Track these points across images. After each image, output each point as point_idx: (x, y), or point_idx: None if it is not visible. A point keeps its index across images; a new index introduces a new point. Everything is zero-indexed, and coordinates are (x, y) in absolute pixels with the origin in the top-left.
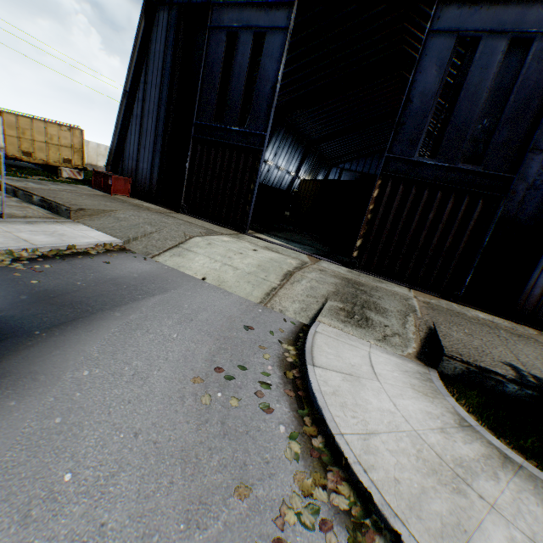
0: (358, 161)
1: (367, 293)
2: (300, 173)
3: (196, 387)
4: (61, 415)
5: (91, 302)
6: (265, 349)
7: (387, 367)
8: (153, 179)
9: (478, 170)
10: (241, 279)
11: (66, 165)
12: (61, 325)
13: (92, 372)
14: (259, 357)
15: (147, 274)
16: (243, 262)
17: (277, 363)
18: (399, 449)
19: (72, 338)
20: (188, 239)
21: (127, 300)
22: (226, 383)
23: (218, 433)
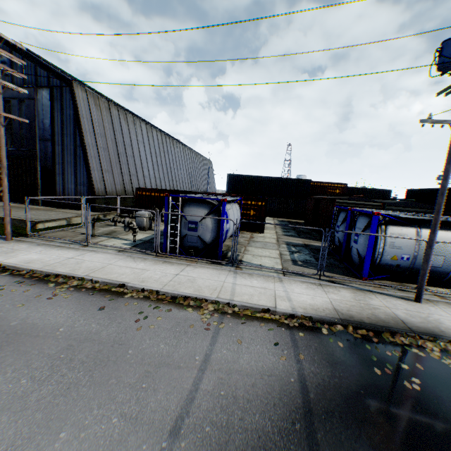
0: None
1: None
2: None
3: None
4: None
5: None
6: None
7: None
8: None
9: (27, 150)
10: None
11: None
12: None
13: None
14: None
15: None
16: None
17: None
18: None
19: None
20: None
21: None
22: None
23: None
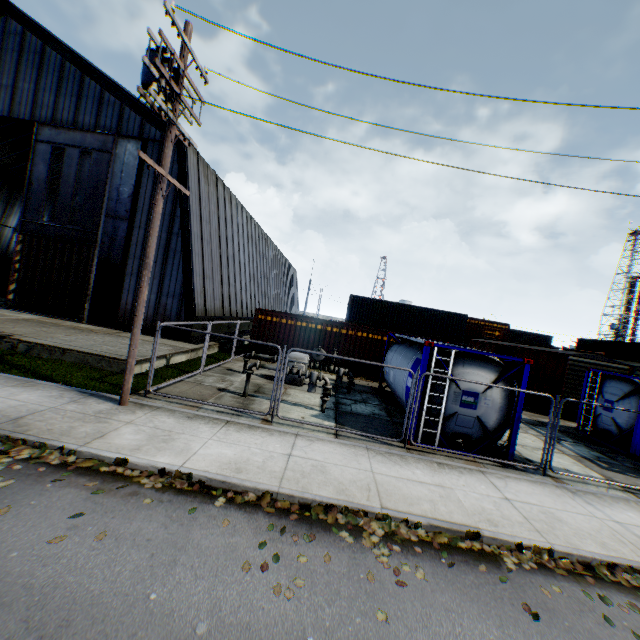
0: None
1: None
2: None
3: None
4: None
5: None
6: None
7: None
8: None
9: (79, 229)
10: None
11: None
12: None
13: None
14: None
15: None
16: None
17: None
18: None
19: None
20: None
21: None
22: None
23: None
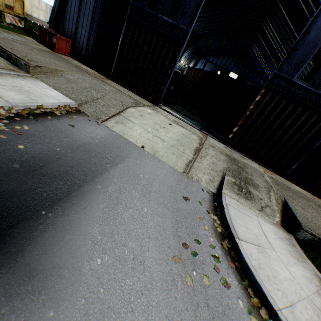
0: (219, 57)
1: (244, 170)
2: (182, 58)
3: (178, 267)
4: (96, 320)
5: (74, 172)
6: (202, 219)
7: (272, 236)
8: (90, 46)
9: None
10: (168, 150)
11: (8, 11)
12: (60, 201)
13: (103, 260)
14: (202, 229)
15: (104, 140)
16: (166, 135)
17: (214, 234)
18: (309, 317)
19: (74, 217)
20: (126, 109)
21: (100, 170)
22: (193, 259)
23: (209, 318)
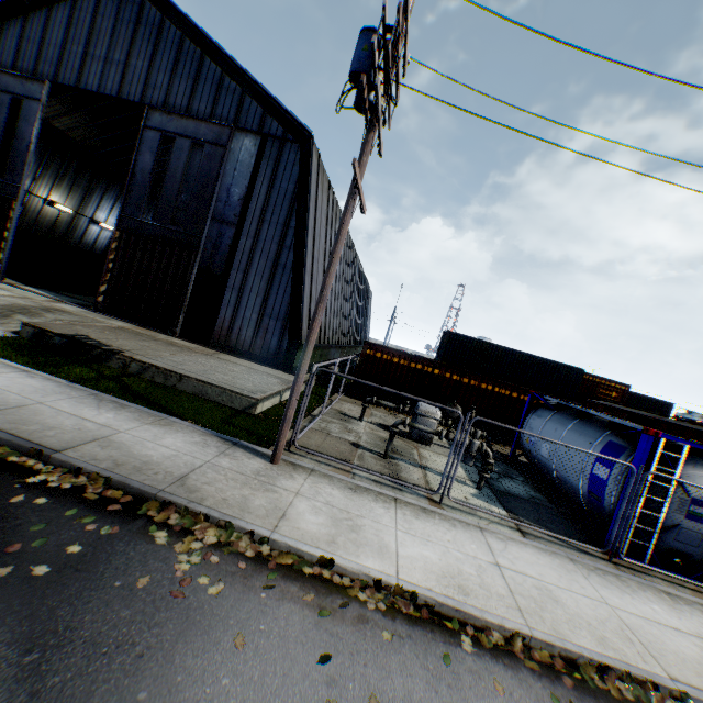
0: None
1: (50, 312)
2: None
3: None
4: None
5: None
6: None
7: None
8: None
9: (181, 231)
10: None
11: None
12: None
13: None
14: None
15: None
16: None
17: None
18: None
19: None
20: None
21: None
22: None
23: None
